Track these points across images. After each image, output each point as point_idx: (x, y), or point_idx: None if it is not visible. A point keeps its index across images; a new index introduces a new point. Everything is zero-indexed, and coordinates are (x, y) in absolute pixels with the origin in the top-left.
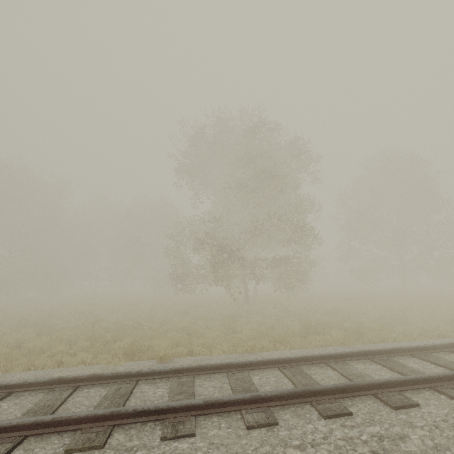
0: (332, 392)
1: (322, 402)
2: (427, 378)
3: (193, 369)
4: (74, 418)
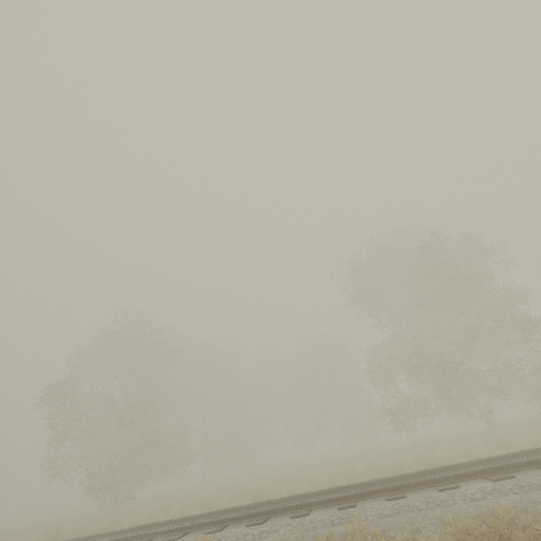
0: None
1: None
2: None
3: (523, 453)
4: (477, 470)
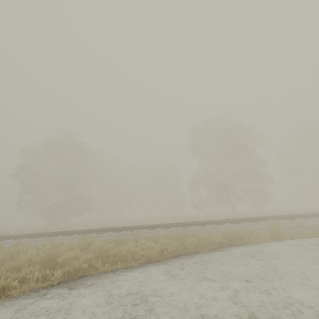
0: (289, 217)
1: (287, 219)
2: (317, 214)
3: (245, 218)
4: (230, 221)
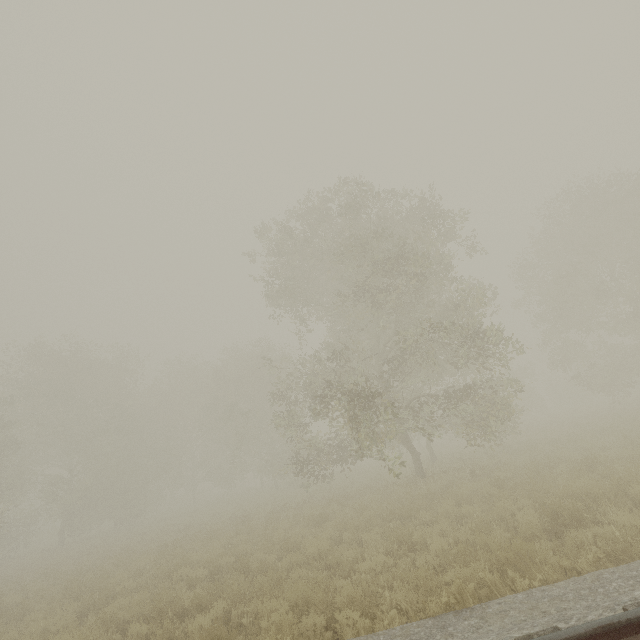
0: None
1: None
2: None
3: None
4: None
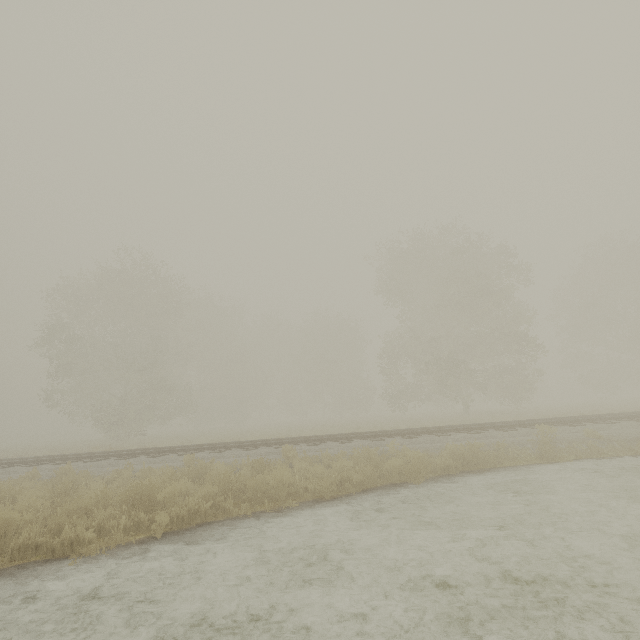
0: (574, 422)
1: (570, 424)
2: (627, 416)
3: (491, 424)
4: (463, 428)
